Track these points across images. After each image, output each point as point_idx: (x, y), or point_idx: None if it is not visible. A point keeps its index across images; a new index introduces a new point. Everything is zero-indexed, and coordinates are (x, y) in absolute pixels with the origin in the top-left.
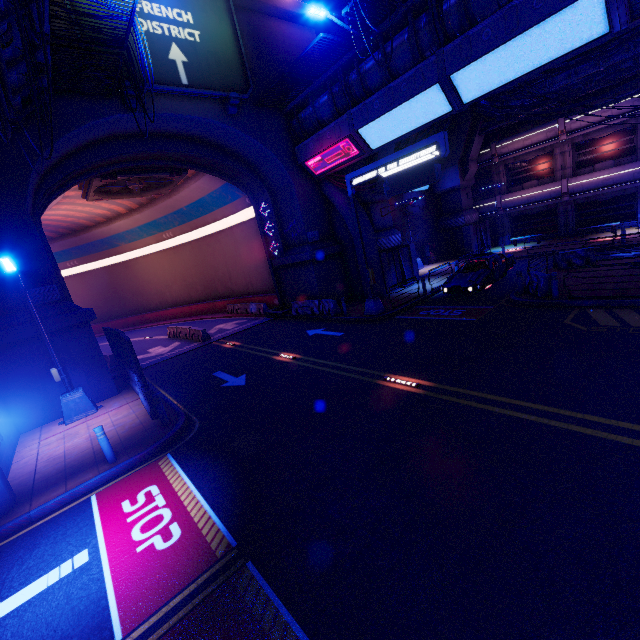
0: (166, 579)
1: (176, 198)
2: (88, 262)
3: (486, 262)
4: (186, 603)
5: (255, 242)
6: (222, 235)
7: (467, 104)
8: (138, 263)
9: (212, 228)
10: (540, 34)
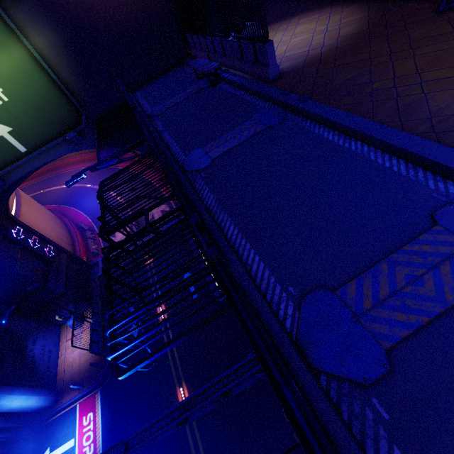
0: None
1: None
2: None
3: None
4: None
5: None
6: None
7: None
8: None
9: None
10: None
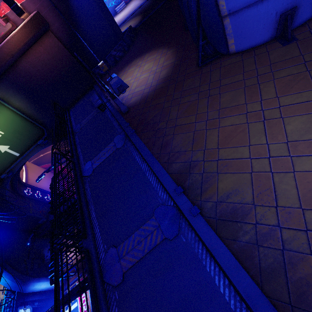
0: None
1: None
2: None
3: None
4: None
5: None
6: None
7: None
8: None
9: None
10: None
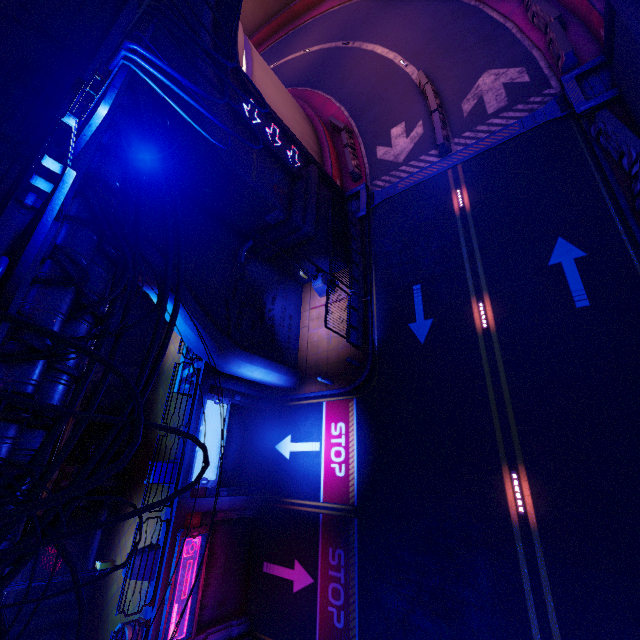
0: (335, 492)
1: None
2: None
3: None
4: (337, 511)
5: None
6: None
7: None
8: None
9: None
10: None
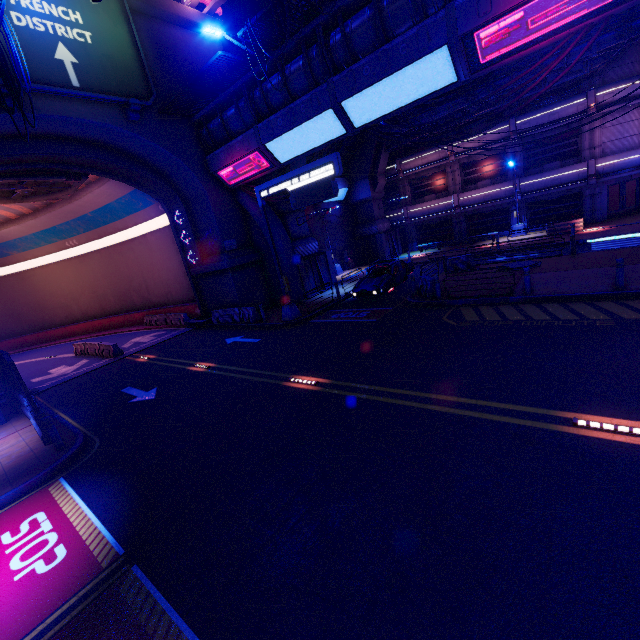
0: (45, 599)
1: (78, 203)
2: None
3: (388, 268)
4: (64, 616)
5: (172, 250)
6: (135, 243)
7: (358, 128)
8: (36, 274)
9: (124, 235)
10: (407, 76)
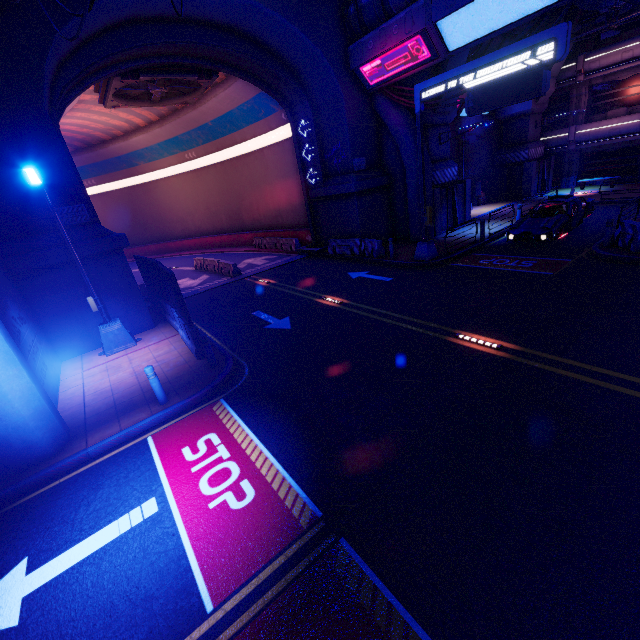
0: (249, 545)
1: (201, 110)
2: (106, 182)
3: (564, 206)
4: (278, 578)
5: (289, 168)
6: (251, 158)
7: None
8: (158, 186)
9: (240, 149)
10: None
